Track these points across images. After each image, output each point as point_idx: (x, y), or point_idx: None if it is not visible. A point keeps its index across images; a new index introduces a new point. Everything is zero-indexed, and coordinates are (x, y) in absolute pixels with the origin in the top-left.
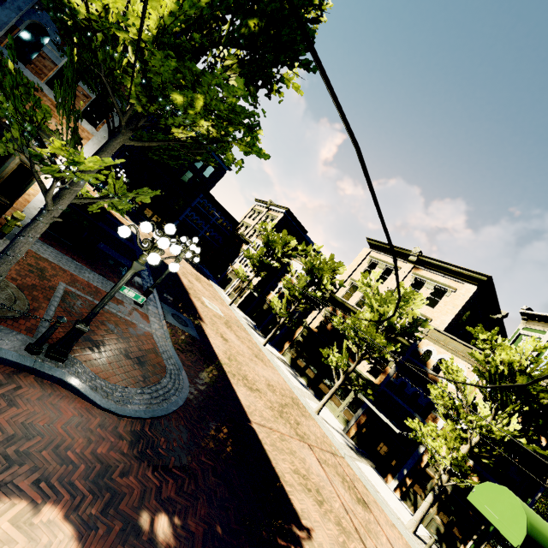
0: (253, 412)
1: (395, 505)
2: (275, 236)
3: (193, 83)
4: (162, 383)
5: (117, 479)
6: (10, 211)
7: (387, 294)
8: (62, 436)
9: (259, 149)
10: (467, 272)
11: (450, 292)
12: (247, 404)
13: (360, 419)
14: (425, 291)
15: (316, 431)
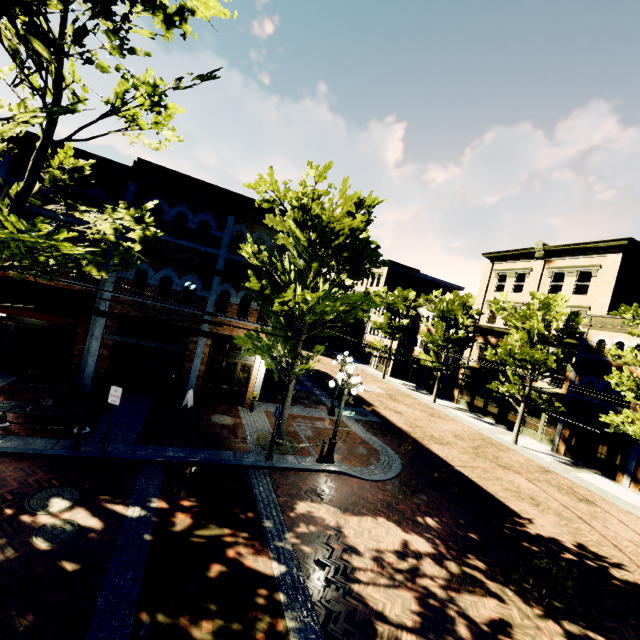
0: (451, 459)
1: (630, 498)
2: (391, 297)
3: (334, 301)
4: (381, 459)
5: (396, 507)
6: (248, 394)
7: (524, 311)
8: (361, 494)
9: (375, 304)
10: (603, 244)
11: (596, 271)
12: (445, 455)
13: (563, 433)
14: (569, 281)
15: (519, 459)
